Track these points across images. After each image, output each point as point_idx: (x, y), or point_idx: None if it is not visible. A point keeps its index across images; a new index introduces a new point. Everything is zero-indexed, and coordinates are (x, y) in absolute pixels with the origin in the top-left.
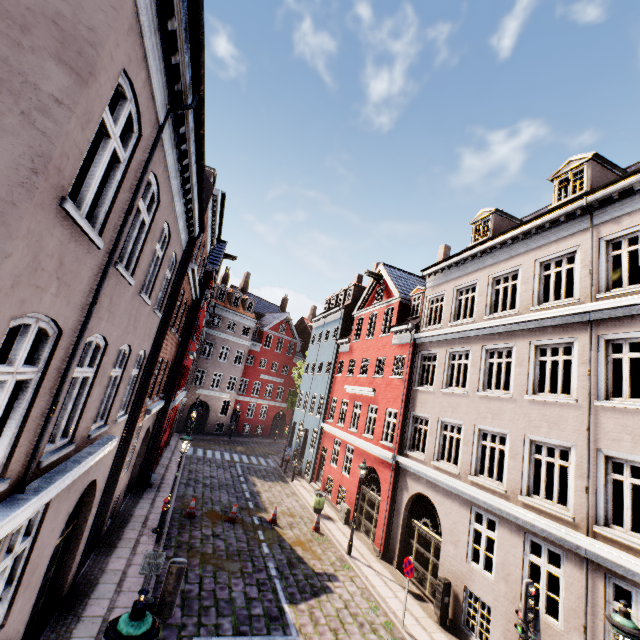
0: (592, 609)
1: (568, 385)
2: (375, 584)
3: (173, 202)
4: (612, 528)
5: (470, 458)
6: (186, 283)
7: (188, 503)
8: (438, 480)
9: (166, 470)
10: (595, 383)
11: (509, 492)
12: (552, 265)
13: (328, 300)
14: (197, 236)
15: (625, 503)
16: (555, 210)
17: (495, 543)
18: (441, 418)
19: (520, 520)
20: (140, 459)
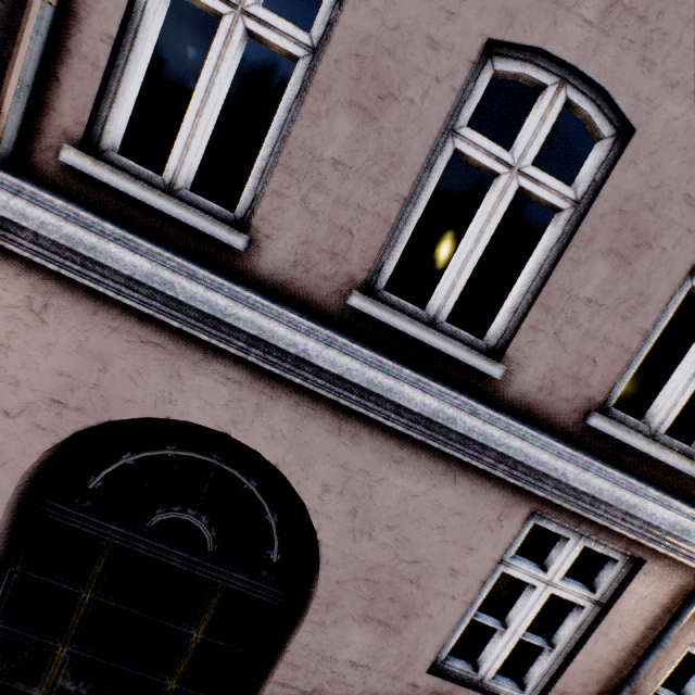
0: None
1: None
2: None
3: None
4: None
5: None
6: None
7: None
8: None
9: None
10: None
11: None
12: None
13: None
14: None
15: None
16: None
17: None
18: None
19: None
20: None
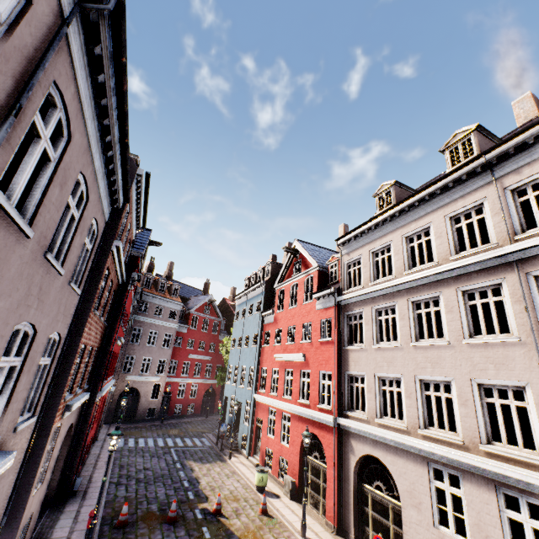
0: None
1: (475, 329)
2: None
3: (90, 152)
4: None
5: (416, 411)
6: (111, 262)
7: (120, 508)
8: (386, 438)
9: (93, 470)
10: (535, 318)
11: (467, 442)
12: (462, 218)
13: (248, 279)
14: (121, 213)
15: None
16: (457, 170)
17: (463, 501)
18: (377, 374)
19: (487, 472)
20: (61, 464)
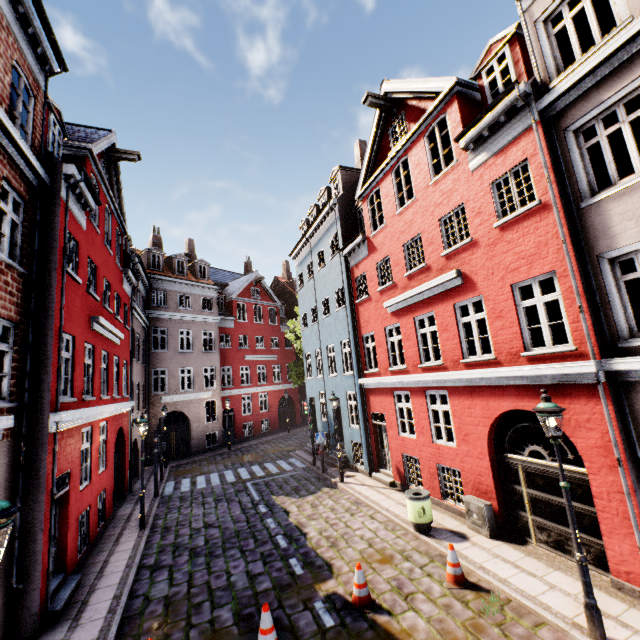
0: None
1: None
2: None
3: None
4: None
5: None
6: None
7: (151, 633)
8: None
9: (113, 548)
10: None
11: None
12: None
13: (305, 222)
14: None
15: None
16: None
17: None
18: None
19: None
20: None
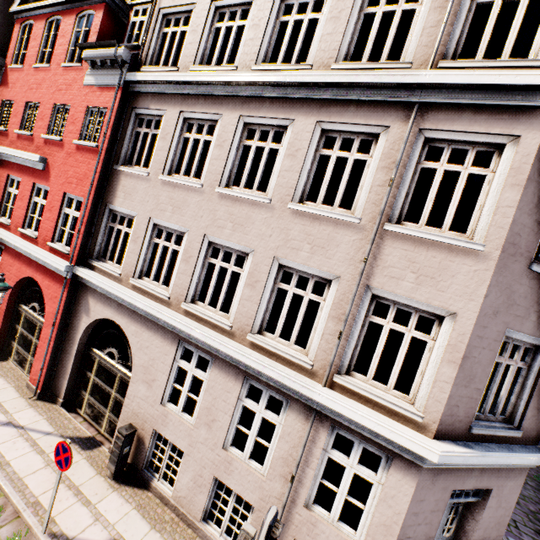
0: (306, 459)
1: None
2: (10, 458)
3: None
4: (353, 376)
5: (190, 280)
6: None
7: None
8: (137, 306)
9: None
10: (394, 199)
11: (236, 328)
12: None
13: None
14: None
15: (377, 350)
16: None
17: (204, 385)
18: (154, 219)
19: (244, 364)
20: None
